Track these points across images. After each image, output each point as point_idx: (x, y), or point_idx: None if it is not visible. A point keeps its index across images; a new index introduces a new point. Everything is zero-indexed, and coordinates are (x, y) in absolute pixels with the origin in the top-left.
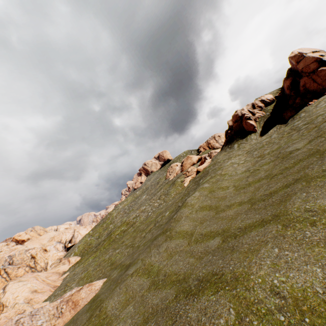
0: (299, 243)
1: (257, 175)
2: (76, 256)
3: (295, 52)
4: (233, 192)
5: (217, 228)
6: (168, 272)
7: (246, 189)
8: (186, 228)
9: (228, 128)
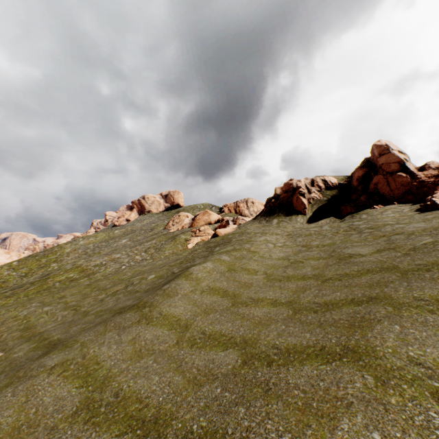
0: (423, 435)
1: (301, 270)
2: None
3: (383, 142)
4: (262, 280)
5: (233, 332)
6: (126, 389)
7: (284, 283)
8: (180, 313)
9: (273, 196)
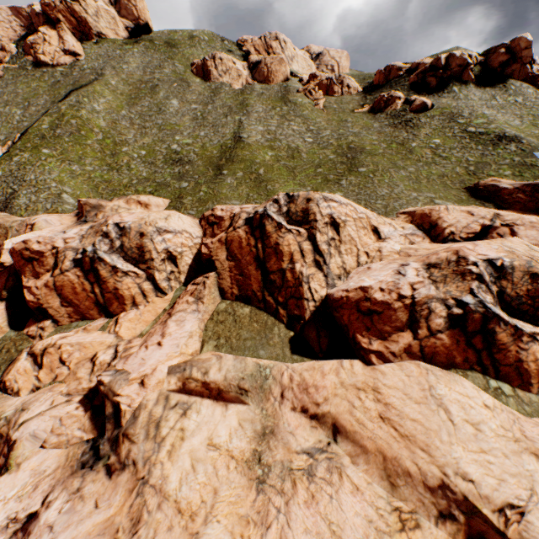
0: None
1: None
2: (147, 195)
3: (531, 38)
4: None
5: None
6: None
7: None
8: None
9: (431, 65)
